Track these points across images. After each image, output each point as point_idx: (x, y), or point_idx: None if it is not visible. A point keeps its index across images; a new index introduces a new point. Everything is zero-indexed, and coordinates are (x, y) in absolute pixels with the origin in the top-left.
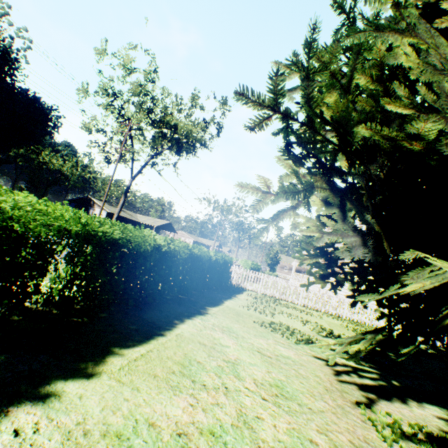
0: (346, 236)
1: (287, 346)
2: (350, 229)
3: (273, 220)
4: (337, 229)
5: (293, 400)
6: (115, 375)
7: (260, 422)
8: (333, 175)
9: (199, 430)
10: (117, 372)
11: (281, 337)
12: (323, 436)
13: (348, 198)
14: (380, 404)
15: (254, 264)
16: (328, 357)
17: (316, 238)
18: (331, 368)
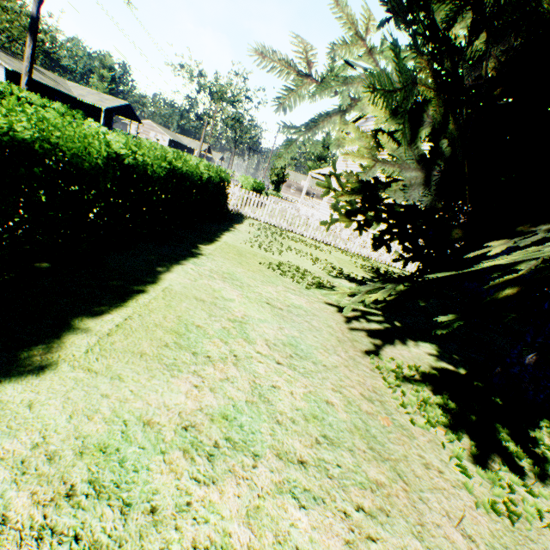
0: (406, 169)
1: (298, 293)
2: (415, 158)
3: (307, 129)
4: (398, 156)
5: (308, 359)
6: (82, 362)
7: (276, 392)
8: (442, 59)
9: (210, 416)
10: (83, 357)
11: (291, 281)
12: (338, 394)
13: (451, 111)
14: (385, 349)
15: (257, 183)
16: (339, 302)
17: (366, 167)
18: (342, 315)
